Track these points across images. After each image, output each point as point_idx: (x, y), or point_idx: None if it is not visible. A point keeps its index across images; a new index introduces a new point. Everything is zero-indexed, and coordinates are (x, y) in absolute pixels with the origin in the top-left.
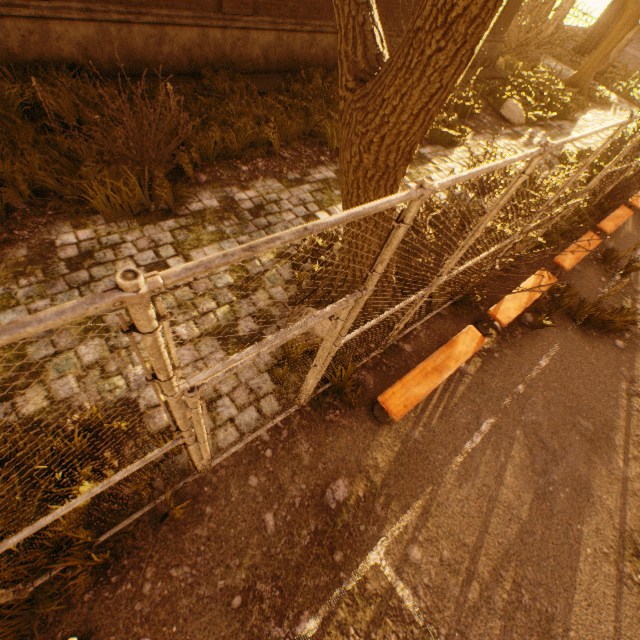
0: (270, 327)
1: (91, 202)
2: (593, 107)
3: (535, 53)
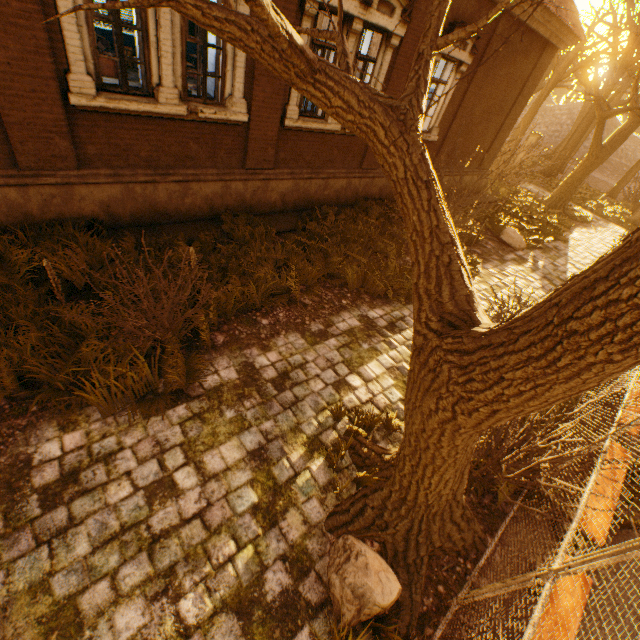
0: (307, 577)
1: (87, 398)
2: (576, 225)
3: (514, 180)
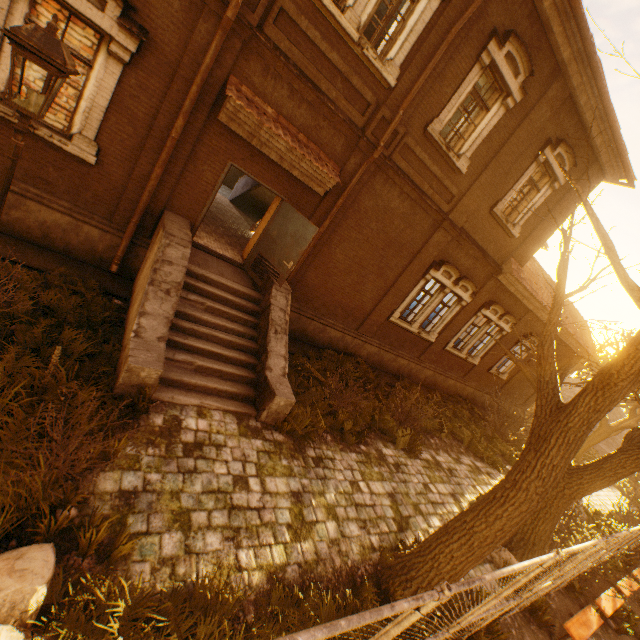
0: None
1: (397, 438)
2: None
3: None
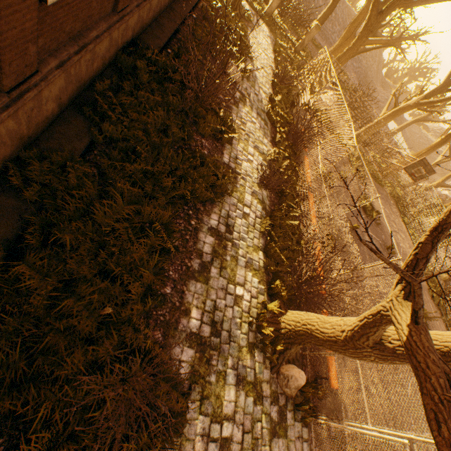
0: (279, 398)
1: None
2: (247, 27)
3: None
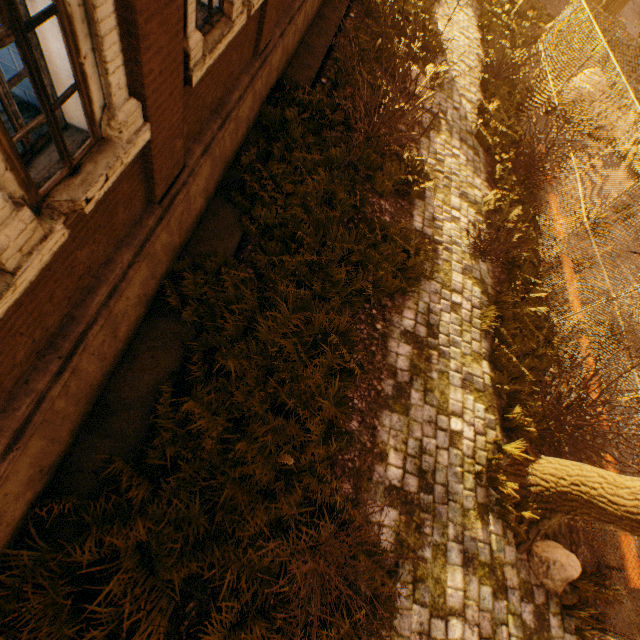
0: (534, 593)
1: None
2: (431, 3)
3: None
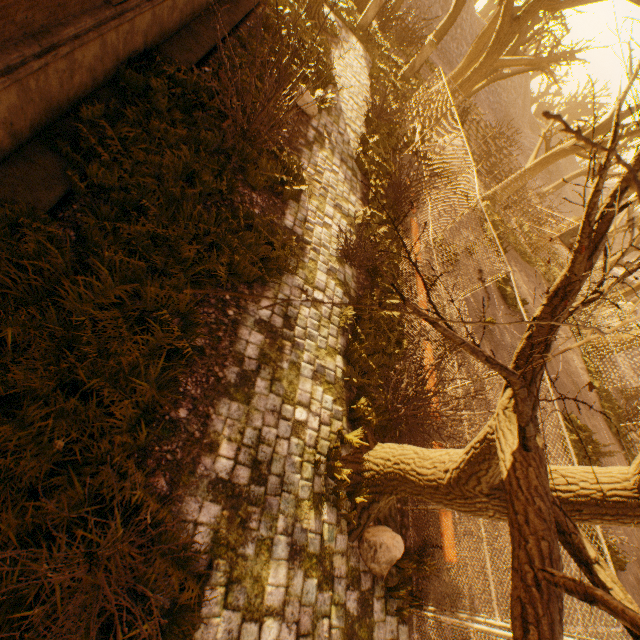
0: (361, 579)
1: None
2: (330, 43)
3: None
